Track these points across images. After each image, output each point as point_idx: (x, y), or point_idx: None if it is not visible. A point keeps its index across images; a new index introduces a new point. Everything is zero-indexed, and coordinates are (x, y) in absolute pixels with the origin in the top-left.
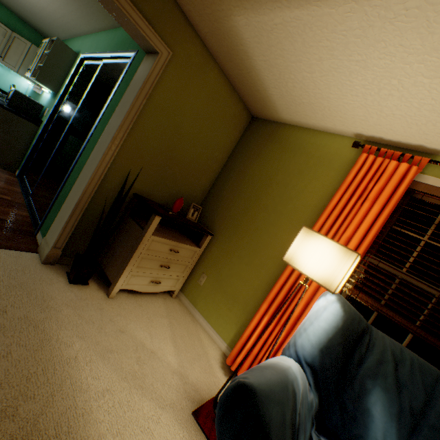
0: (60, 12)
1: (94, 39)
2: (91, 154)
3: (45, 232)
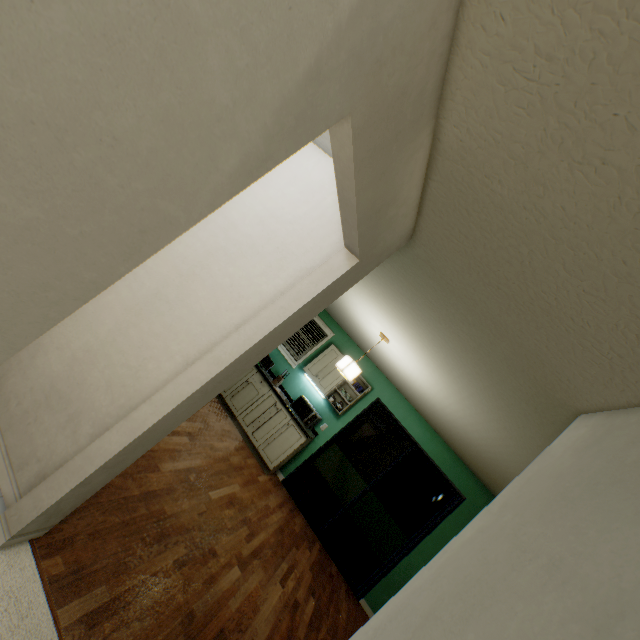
0: (377, 362)
1: (397, 398)
2: (422, 563)
3: (372, 604)
